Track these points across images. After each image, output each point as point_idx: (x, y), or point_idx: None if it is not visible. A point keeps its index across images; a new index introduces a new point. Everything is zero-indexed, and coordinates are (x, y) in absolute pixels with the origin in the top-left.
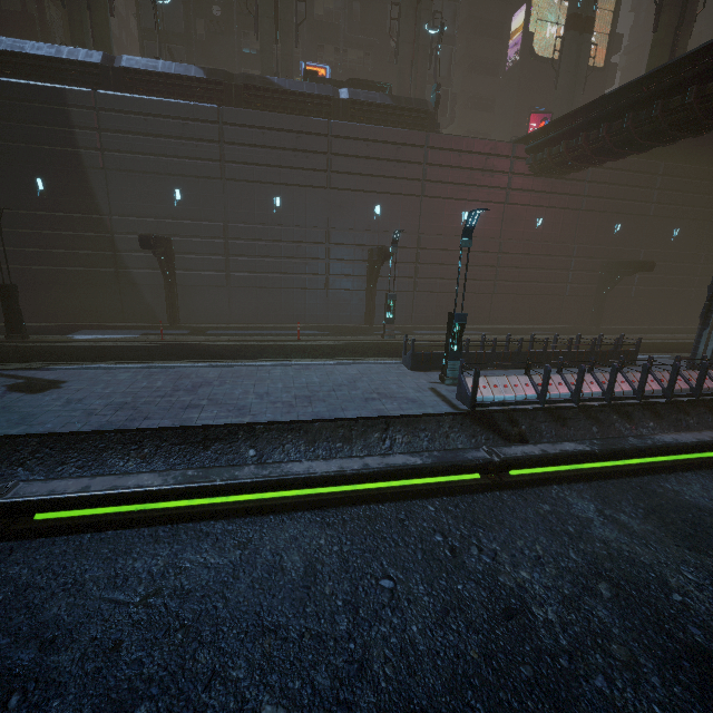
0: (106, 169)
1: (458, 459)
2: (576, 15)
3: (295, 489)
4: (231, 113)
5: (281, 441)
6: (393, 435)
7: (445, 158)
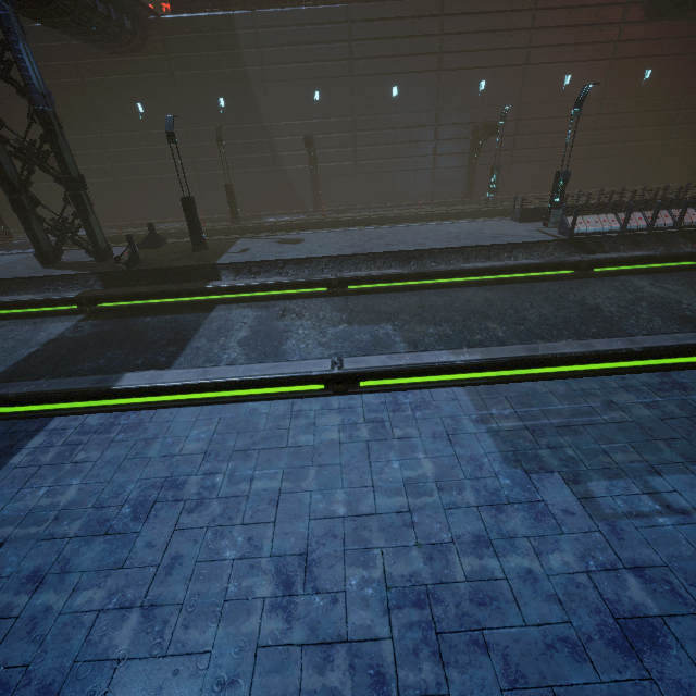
0: (265, 82)
1: (562, 260)
2: None
3: (466, 278)
4: (358, 9)
5: (449, 259)
6: (516, 254)
7: (553, 19)
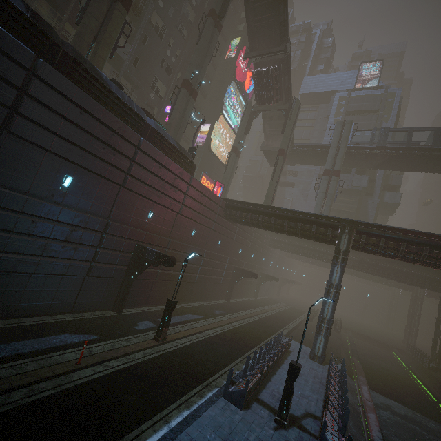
0: None
1: None
2: (237, 148)
3: None
4: (51, 72)
5: None
6: None
7: (195, 194)
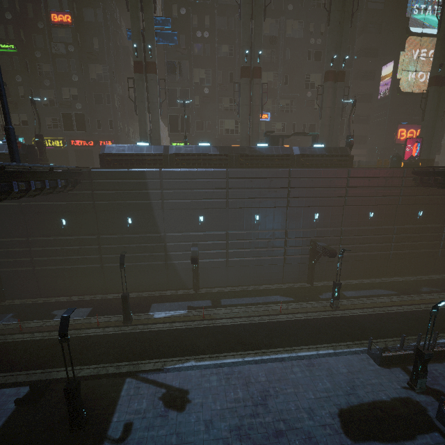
0: (164, 209)
1: None
2: (437, 76)
3: None
4: (233, 172)
5: None
6: None
7: (359, 183)
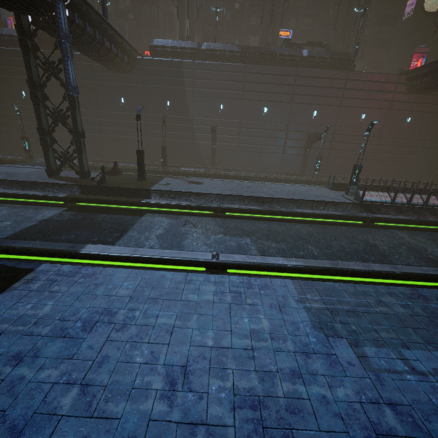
0: (194, 96)
1: (355, 215)
2: None
3: (297, 217)
4: (250, 67)
5: (287, 205)
6: (328, 208)
7: (356, 85)
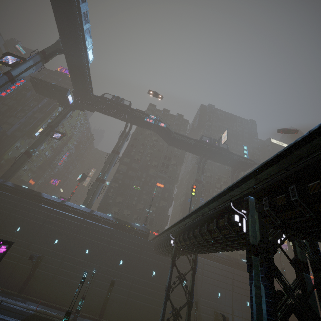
0: (201, 281)
1: None
2: None
3: None
4: (235, 270)
5: None
6: None
7: None
